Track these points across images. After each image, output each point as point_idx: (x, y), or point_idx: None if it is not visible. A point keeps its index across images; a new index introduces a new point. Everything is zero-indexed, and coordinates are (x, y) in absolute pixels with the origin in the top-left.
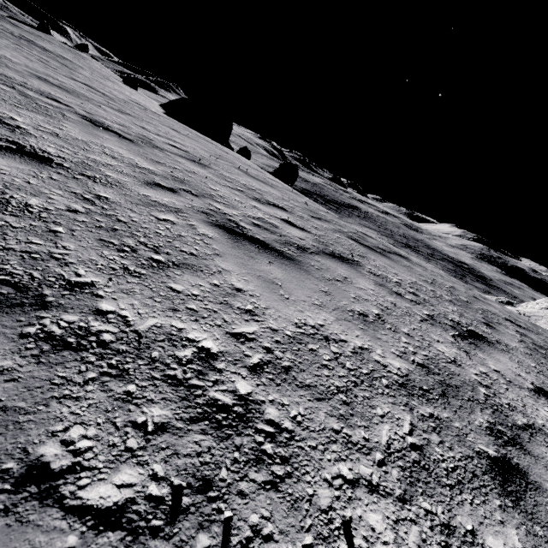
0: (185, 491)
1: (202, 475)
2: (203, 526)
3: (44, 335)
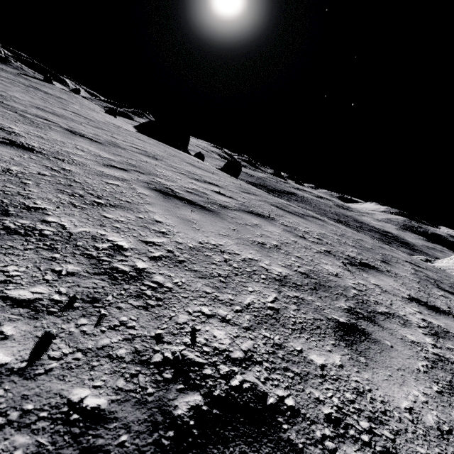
0: (78, 301)
1: (93, 296)
2: (85, 316)
3: (3, 227)
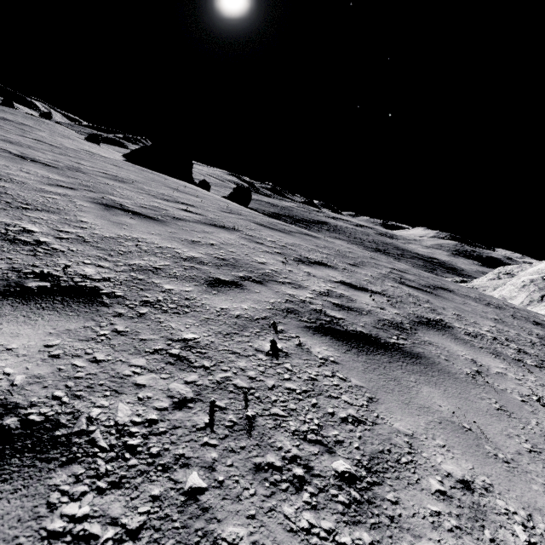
0: None
1: None
2: None
3: None
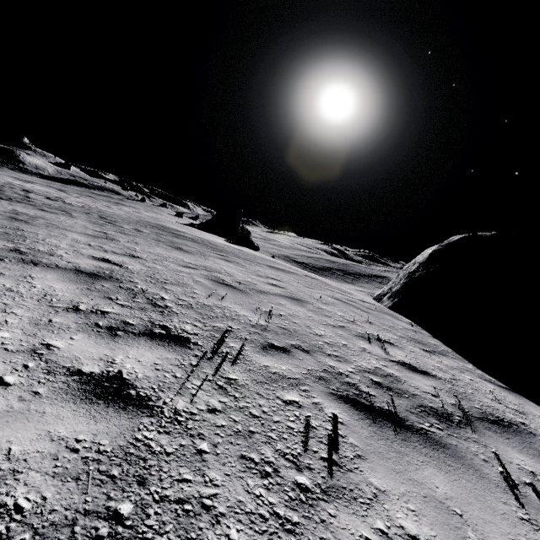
0: None
1: None
2: None
3: None
